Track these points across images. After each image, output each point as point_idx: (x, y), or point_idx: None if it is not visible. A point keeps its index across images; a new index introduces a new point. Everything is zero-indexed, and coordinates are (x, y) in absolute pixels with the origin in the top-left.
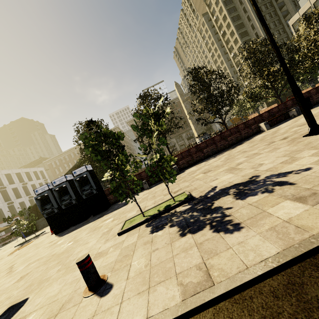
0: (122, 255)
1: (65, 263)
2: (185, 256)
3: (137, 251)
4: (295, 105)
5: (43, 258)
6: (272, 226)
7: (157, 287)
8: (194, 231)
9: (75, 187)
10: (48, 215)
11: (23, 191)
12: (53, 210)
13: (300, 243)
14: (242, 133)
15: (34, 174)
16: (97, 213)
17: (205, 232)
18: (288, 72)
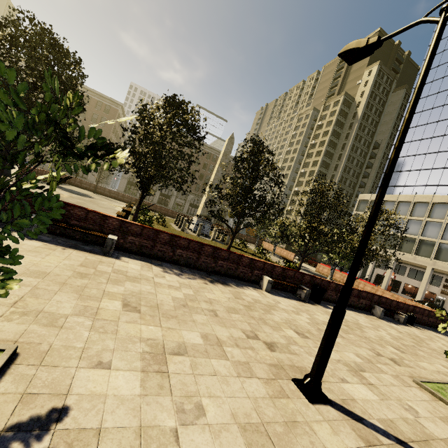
0: None
1: None
2: None
3: None
4: (309, 286)
5: None
6: None
7: None
8: None
9: None
10: None
11: None
12: None
13: None
14: (239, 269)
15: None
16: None
17: None
18: (353, 279)
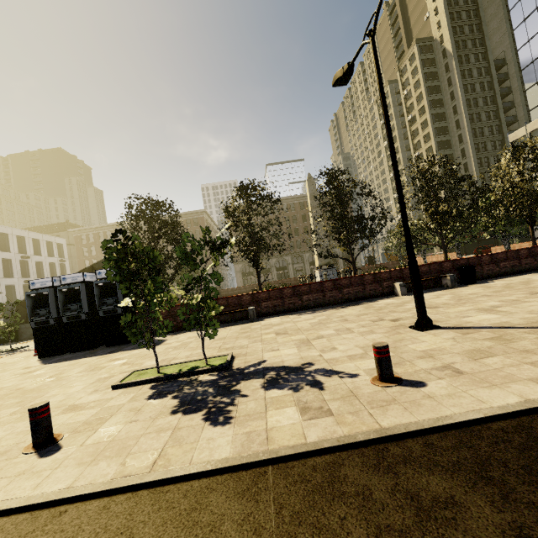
0: (97, 417)
1: (26, 406)
2: (153, 438)
3: (115, 417)
4: (455, 271)
5: (3, 389)
6: (252, 430)
7: (101, 462)
8: (188, 411)
9: (94, 295)
10: (37, 324)
11: (19, 268)
12: (47, 320)
13: (250, 454)
14: (367, 288)
15: (47, 245)
16: (114, 344)
17: (195, 416)
18: (408, 236)
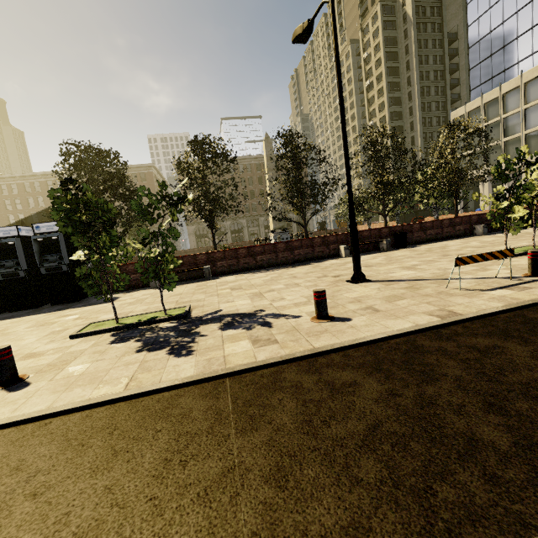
0: (60, 360)
1: None
2: (122, 369)
3: (80, 359)
4: (391, 237)
5: None
6: (211, 357)
7: (75, 389)
8: (153, 349)
9: (32, 251)
10: None
11: None
12: None
13: (211, 372)
14: (316, 250)
15: None
16: (60, 303)
17: (160, 352)
18: (351, 202)
